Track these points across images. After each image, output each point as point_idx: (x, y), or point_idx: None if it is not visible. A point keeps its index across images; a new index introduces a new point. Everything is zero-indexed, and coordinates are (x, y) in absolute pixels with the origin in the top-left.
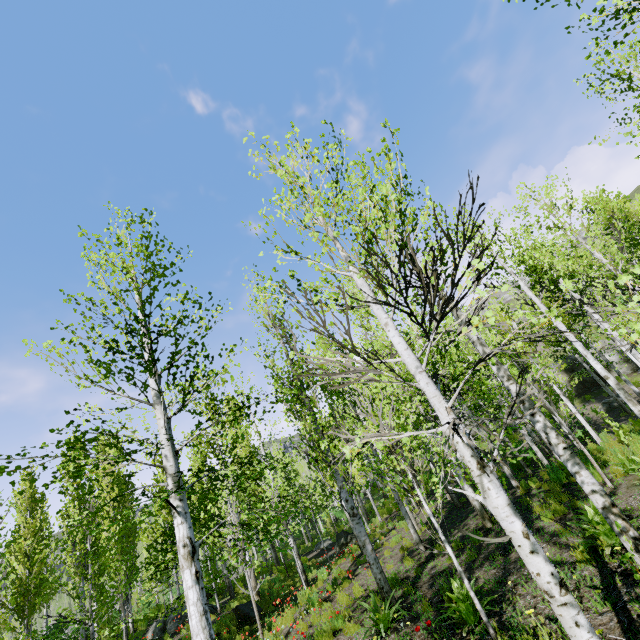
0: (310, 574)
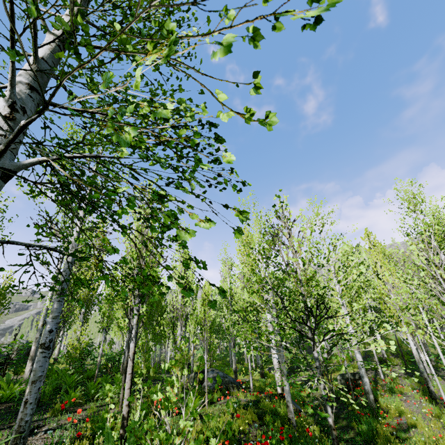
0: (307, 391)
